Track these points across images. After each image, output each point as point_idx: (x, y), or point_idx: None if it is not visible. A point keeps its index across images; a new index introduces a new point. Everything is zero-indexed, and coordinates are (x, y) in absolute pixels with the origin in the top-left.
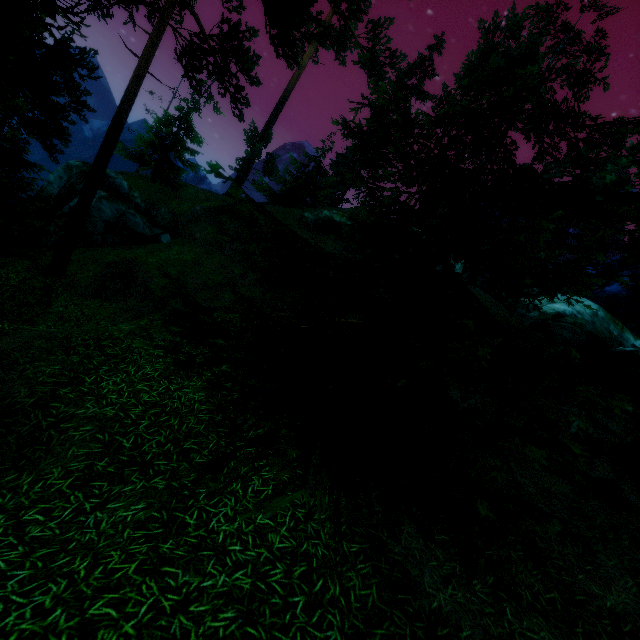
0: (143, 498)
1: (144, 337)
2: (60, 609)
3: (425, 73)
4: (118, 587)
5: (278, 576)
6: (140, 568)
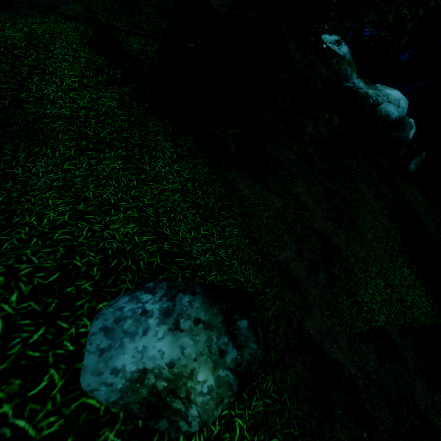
0: (118, 159)
1: (43, 49)
2: (120, 194)
3: None
4: (135, 188)
5: (190, 186)
6: (138, 183)
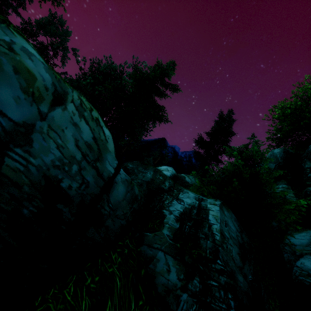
0: None
1: None
2: None
3: (21, 5)
4: None
5: None
6: None
